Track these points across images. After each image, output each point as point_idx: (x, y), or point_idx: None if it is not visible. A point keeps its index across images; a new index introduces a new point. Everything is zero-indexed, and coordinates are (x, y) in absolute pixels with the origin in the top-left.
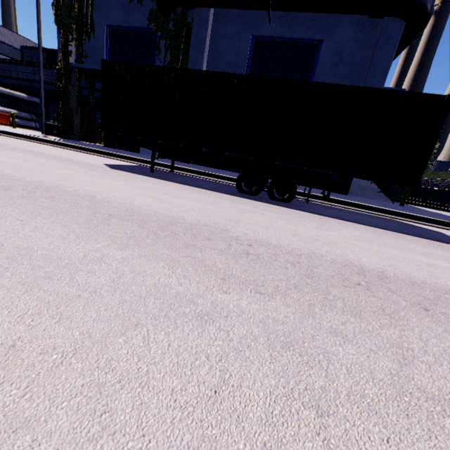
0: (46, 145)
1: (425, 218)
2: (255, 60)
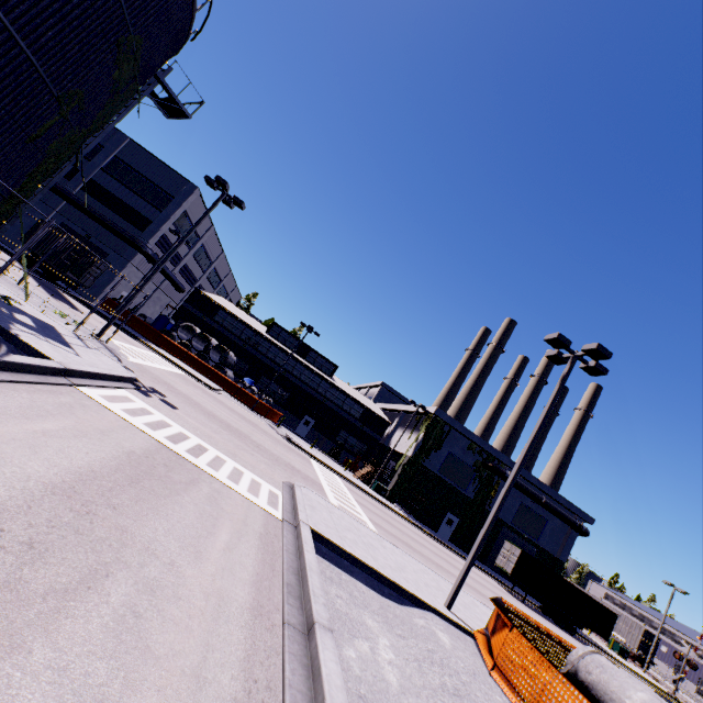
0: (443, 546)
1: (595, 644)
2: (518, 512)
